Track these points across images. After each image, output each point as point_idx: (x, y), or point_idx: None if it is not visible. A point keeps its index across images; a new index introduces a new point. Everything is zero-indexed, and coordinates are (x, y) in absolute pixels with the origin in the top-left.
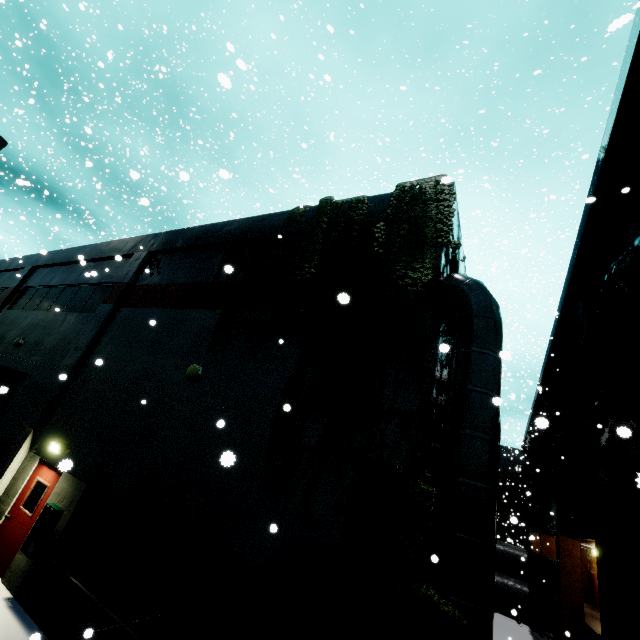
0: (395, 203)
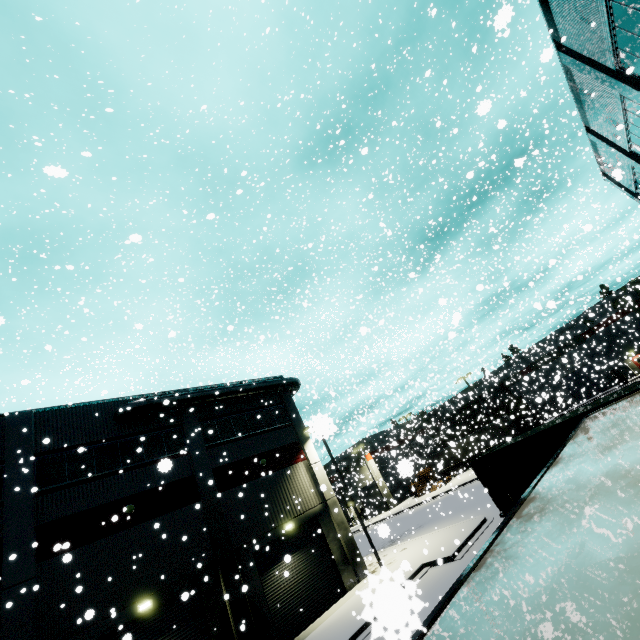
0: None
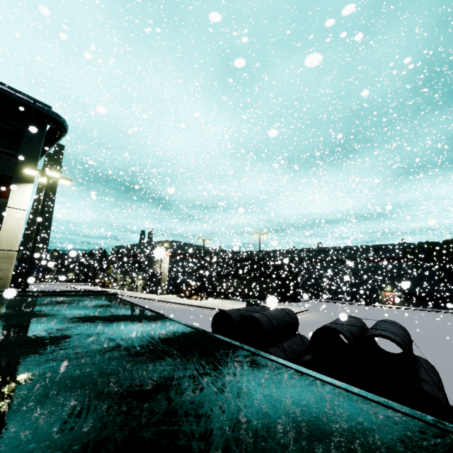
0: (444, 244)
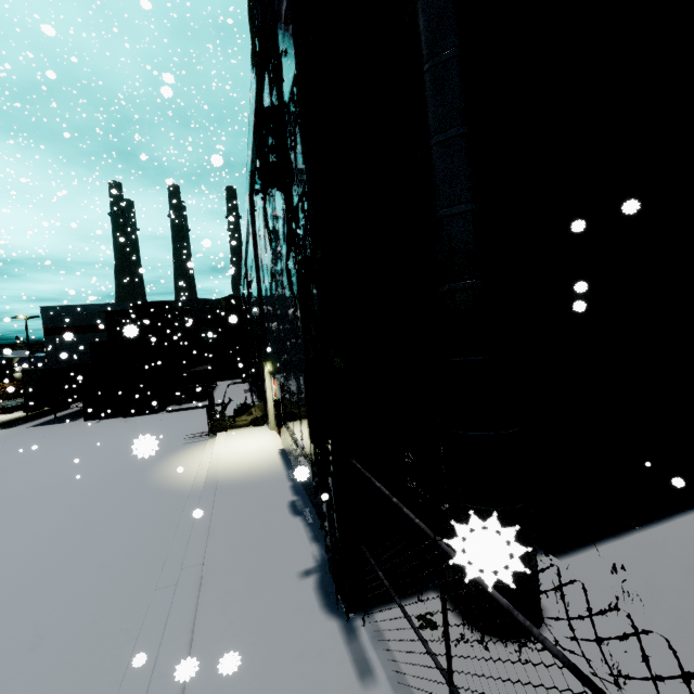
0: None
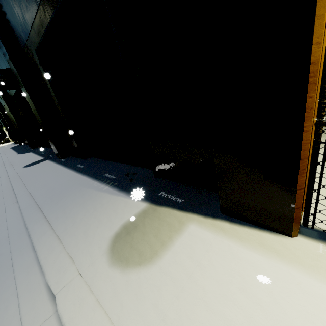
0: None
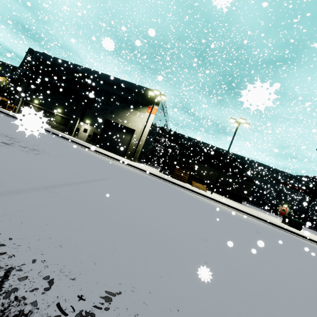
0: None
